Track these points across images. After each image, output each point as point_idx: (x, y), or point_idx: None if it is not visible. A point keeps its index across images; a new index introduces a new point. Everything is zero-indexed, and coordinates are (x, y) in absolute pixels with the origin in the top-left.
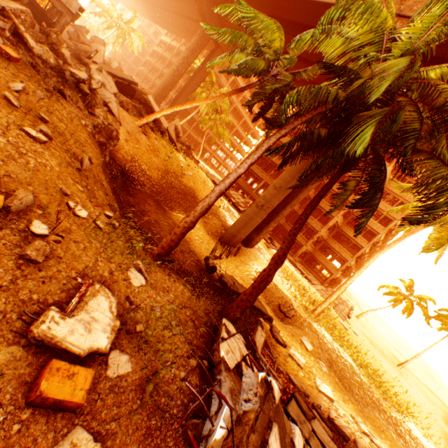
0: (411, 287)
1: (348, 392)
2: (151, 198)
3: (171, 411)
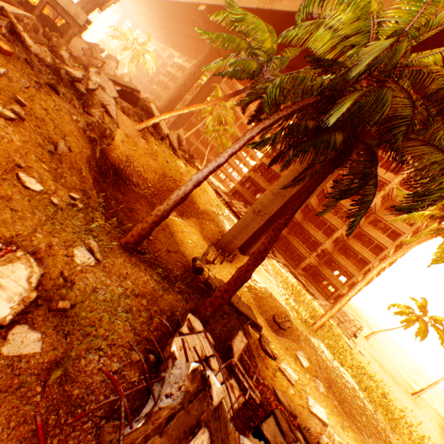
0: (425, 307)
1: (348, 418)
2: (144, 199)
3: (86, 407)
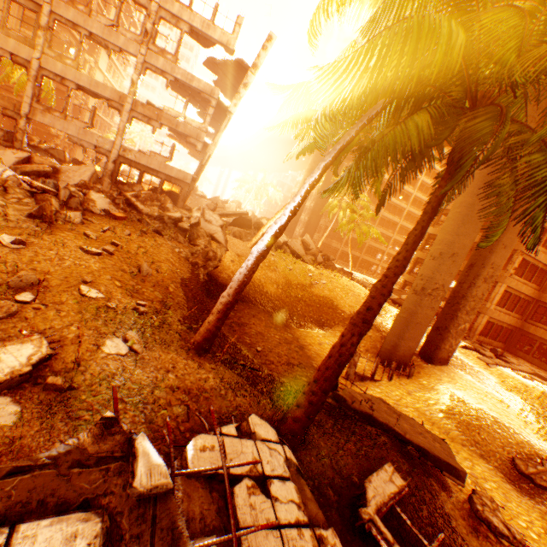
0: None
1: None
2: (264, 313)
3: None
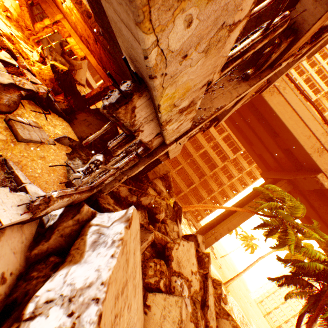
0: None
1: None
2: None
3: None
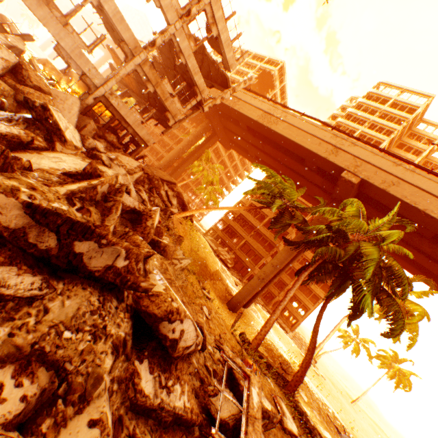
0: (357, 331)
1: (334, 434)
2: None
3: None
